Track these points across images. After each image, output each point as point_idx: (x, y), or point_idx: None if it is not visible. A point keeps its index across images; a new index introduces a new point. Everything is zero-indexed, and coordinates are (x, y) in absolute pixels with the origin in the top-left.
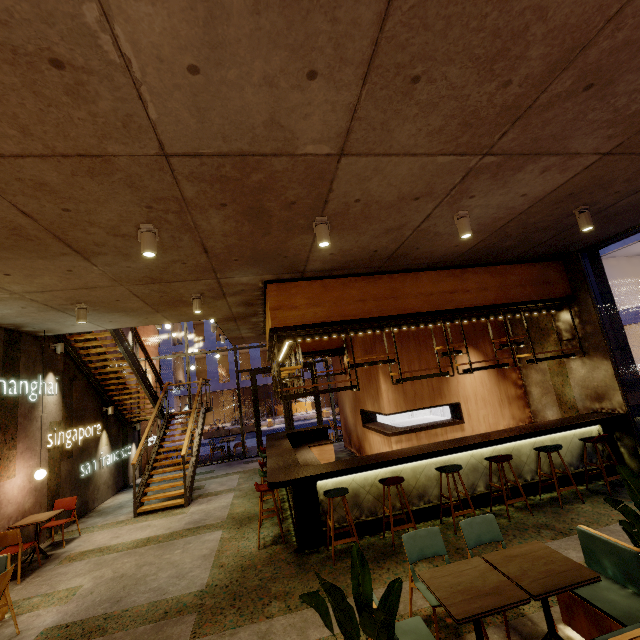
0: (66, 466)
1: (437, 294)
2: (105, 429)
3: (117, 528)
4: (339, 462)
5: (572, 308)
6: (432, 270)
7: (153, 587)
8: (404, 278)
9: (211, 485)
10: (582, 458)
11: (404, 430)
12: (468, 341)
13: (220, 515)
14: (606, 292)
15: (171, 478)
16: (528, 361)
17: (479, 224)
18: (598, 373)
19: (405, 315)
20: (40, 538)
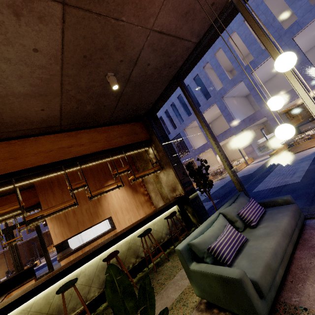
0: None
1: (56, 150)
2: None
3: None
4: None
5: (152, 145)
6: (50, 134)
7: None
8: (23, 142)
9: None
10: (172, 227)
11: (71, 252)
12: (111, 177)
13: None
14: (164, 134)
15: None
16: (134, 180)
17: (33, 85)
18: (170, 177)
19: (24, 170)
20: None
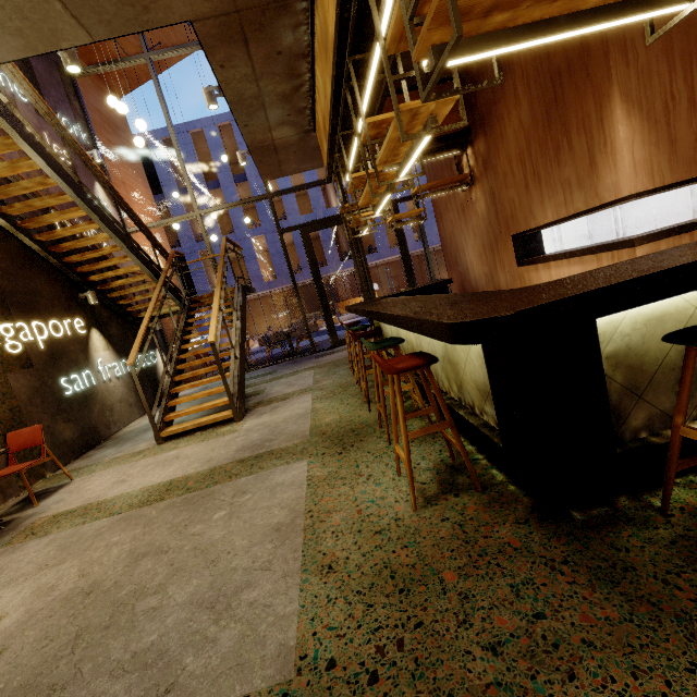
0: (23, 381)
1: None
2: (95, 327)
3: (128, 465)
4: (660, 253)
5: None
6: None
7: (143, 648)
8: None
9: (274, 388)
10: None
11: (668, 228)
12: None
13: (296, 430)
14: None
15: (206, 383)
16: None
17: None
18: None
19: None
20: (4, 492)
